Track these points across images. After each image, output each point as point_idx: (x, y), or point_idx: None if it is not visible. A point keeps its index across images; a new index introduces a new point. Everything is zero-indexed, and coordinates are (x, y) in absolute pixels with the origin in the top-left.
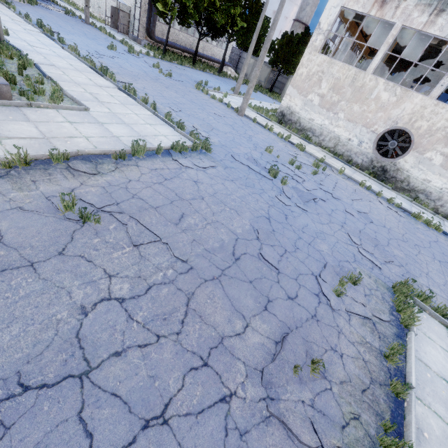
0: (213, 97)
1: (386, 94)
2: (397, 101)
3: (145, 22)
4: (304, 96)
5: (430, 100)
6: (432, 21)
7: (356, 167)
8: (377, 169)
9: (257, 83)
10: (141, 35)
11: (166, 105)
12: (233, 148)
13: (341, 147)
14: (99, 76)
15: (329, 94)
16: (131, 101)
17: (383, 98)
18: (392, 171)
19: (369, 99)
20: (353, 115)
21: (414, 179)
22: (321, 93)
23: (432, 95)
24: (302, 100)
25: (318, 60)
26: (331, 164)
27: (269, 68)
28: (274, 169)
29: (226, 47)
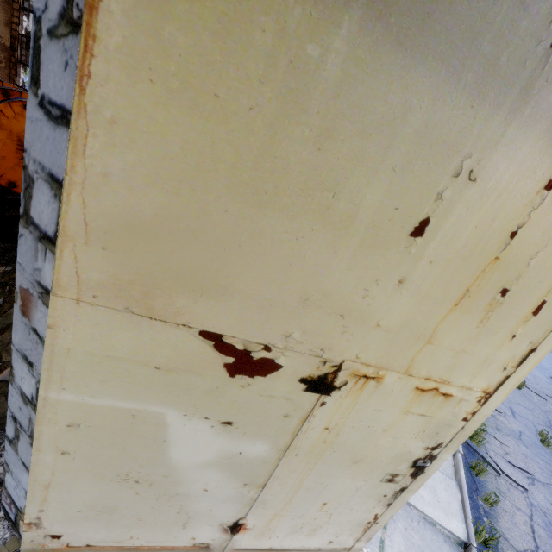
0: None
1: None
2: None
3: None
4: None
5: None
6: None
7: None
8: None
9: None
10: None
11: None
12: None
13: None
14: None
15: None
16: None
17: None
18: None
19: None
20: None
21: None
22: None
23: None
24: None
25: None
26: None
27: None
28: None
29: None
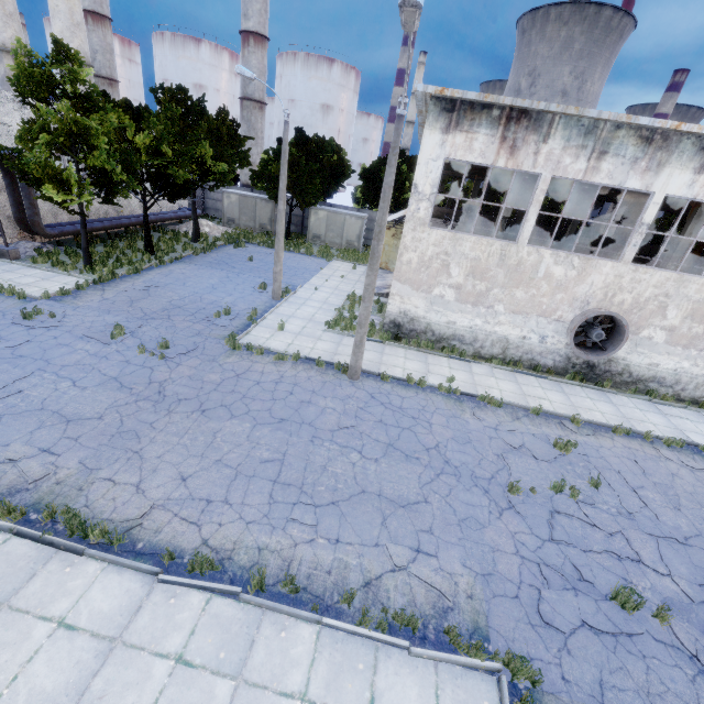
0: (281, 357)
1: (559, 268)
2: (579, 275)
3: (7, 208)
4: (426, 292)
5: (625, 266)
6: (595, 167)
7: (549, 372)
8: (580, 367)
9: (258, 229)
10: (8, 232)
11: (278, 516)
12: (495, 560)
13: (515, 350)
14: (69, 560)
15: (468, 282)
16: (230, 613)
17: (556, 274)
18: (602, 365)
19: (536, 279)
20: (518, 305)
21: (635, 367)
22: (455, 283)
23: (626, 259)
24: (424, 298)
25: (431, 238)
26: (550, 411)
27: (270, 202)
28: (632, 600)
29: (192, 198)
